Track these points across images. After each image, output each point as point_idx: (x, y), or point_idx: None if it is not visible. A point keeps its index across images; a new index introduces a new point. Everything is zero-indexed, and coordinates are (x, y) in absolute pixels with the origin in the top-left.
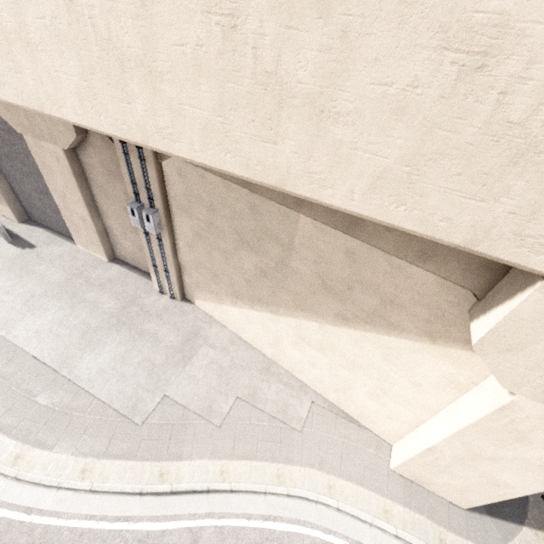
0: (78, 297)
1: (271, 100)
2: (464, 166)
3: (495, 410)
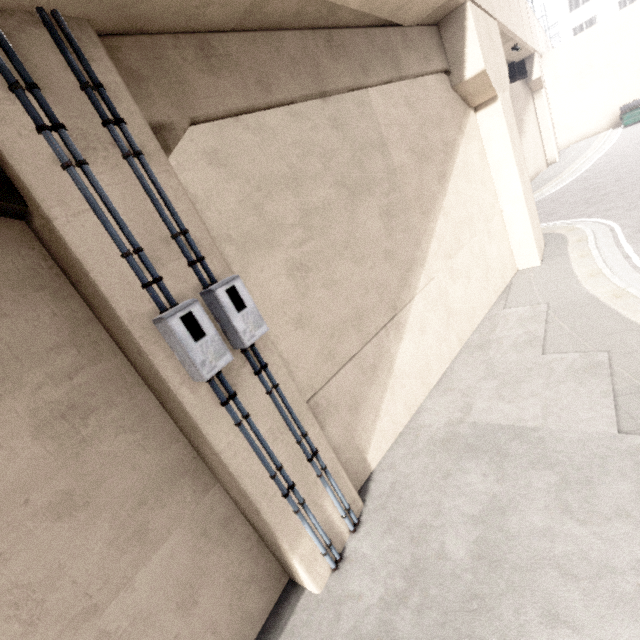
0: None
1: None
2: None
3: (504, 117)
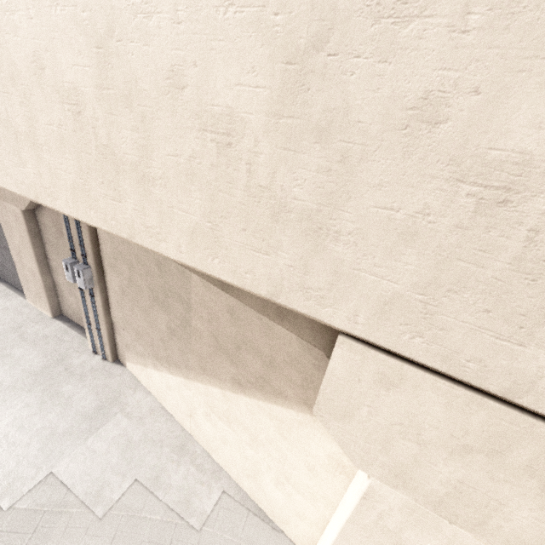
0: (4, 353)
1: (111, 167)
2: (245, 222)
3: (361, 499)
